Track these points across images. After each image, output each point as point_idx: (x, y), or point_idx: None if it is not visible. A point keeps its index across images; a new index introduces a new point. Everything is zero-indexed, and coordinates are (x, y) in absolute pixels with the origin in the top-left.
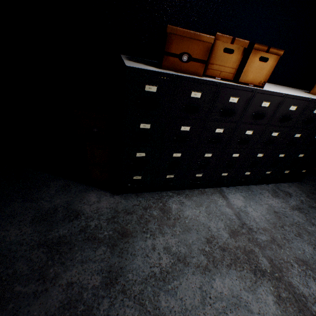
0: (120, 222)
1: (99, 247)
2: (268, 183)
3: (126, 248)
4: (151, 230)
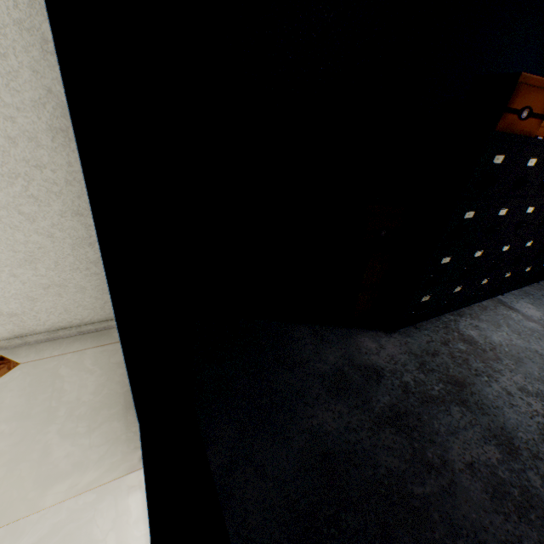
0: (436, 369)
1: (449, 408)
2: (538, 281)
3: (479, 401)
4: (481, 370)
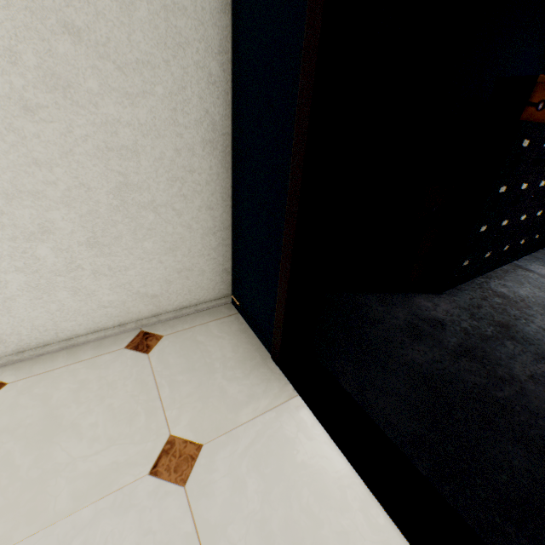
0: (484, 317)
1: (503, 342)
2: (542, 248)
3: (523, 336)
4: (518, 316)
